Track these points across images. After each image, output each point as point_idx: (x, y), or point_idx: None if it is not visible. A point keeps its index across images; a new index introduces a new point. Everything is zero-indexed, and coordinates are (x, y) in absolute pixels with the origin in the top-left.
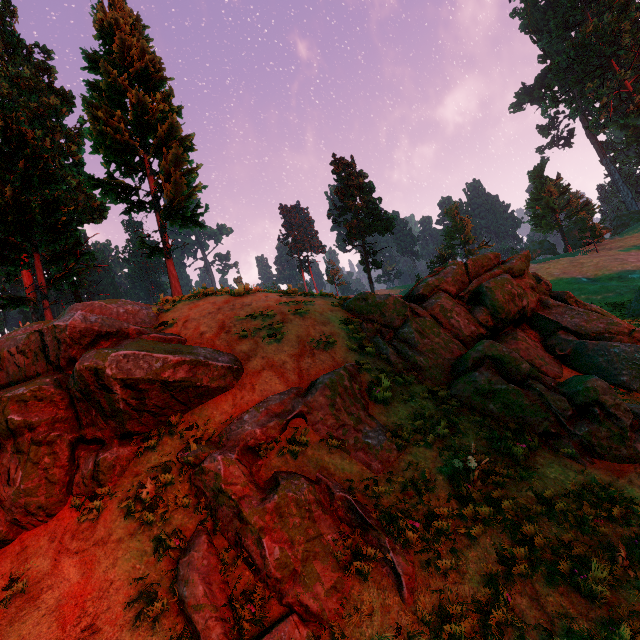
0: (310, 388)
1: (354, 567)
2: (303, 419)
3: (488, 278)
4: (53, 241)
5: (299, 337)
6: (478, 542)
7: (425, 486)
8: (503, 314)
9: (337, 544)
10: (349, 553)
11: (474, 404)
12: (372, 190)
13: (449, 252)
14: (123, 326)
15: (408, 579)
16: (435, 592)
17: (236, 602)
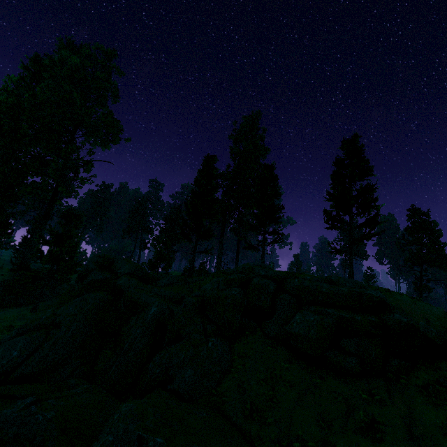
0: None
1: None
2: None
3: None
4: (269, 224)
5: None
6: None
7: None
8: None
9: None
10: None
11: None
12: (440, 236)
13: None
14: (388, 302)
15: None
16: None
17: None
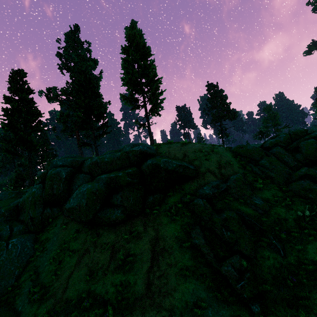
0: (227, 180)
1: (259, 243)
2: (226, 191)
3: (303, 140)
4: (97, 121)
5: (217, 161)
6: (312, 243)
7: (283, 221)
8: (312, 157)
9: (250, 235)
10: (256, 238)
11: (301, 194)
12: (226, 98)
13: (265, 130)
14: (152, 152)
15: (283, 250)
16: (295, 256)
17: (216, 247)
